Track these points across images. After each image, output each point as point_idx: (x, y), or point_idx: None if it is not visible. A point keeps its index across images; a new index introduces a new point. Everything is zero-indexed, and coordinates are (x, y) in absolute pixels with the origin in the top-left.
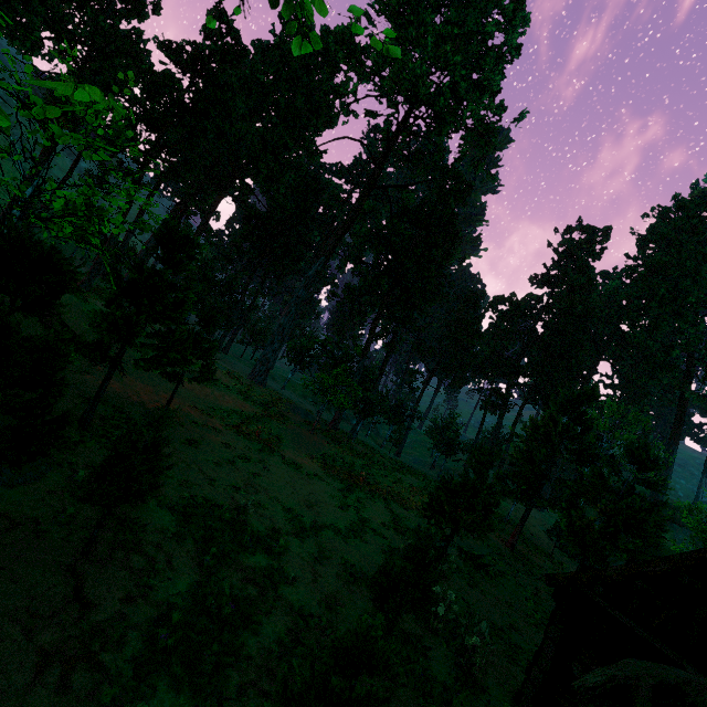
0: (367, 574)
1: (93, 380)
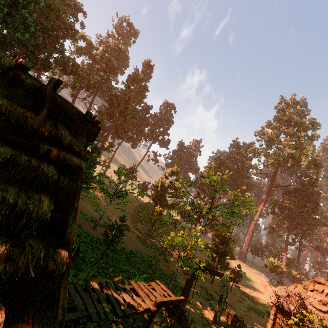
0: None
1: (204, 257)
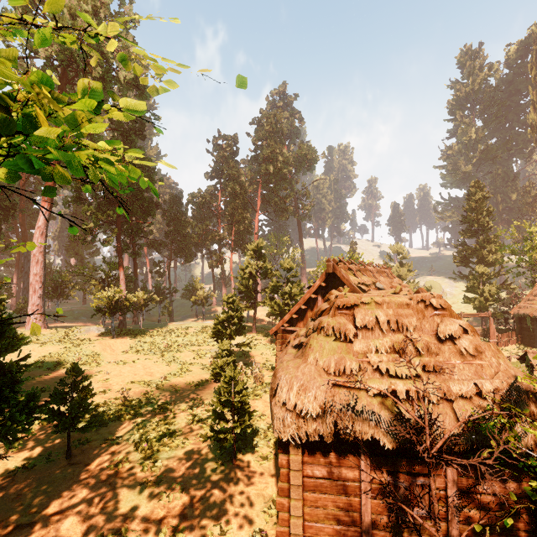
0: (202, 381)
1: None
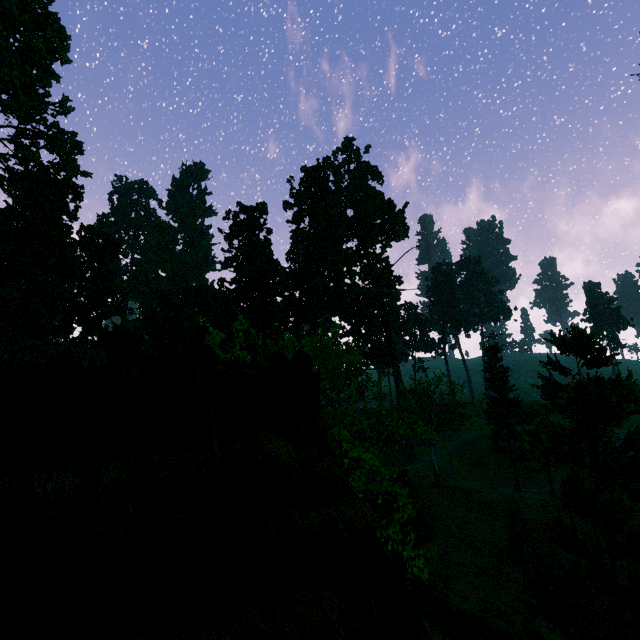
0: None
1: None
